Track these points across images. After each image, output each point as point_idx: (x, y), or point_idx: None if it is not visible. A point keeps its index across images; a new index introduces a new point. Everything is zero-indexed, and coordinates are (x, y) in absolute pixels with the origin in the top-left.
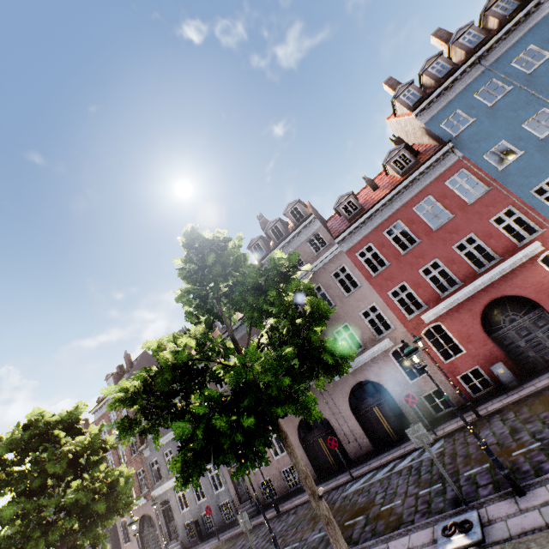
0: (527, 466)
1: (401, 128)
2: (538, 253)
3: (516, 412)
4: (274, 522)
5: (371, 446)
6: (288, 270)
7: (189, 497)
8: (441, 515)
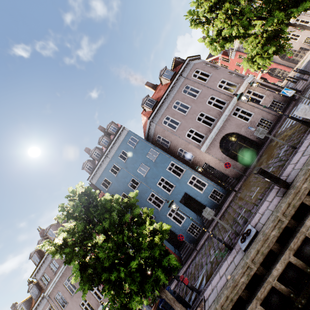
0: None
1: None
2: None
3: None
4: None
5: None
6: None
7: None
8: None
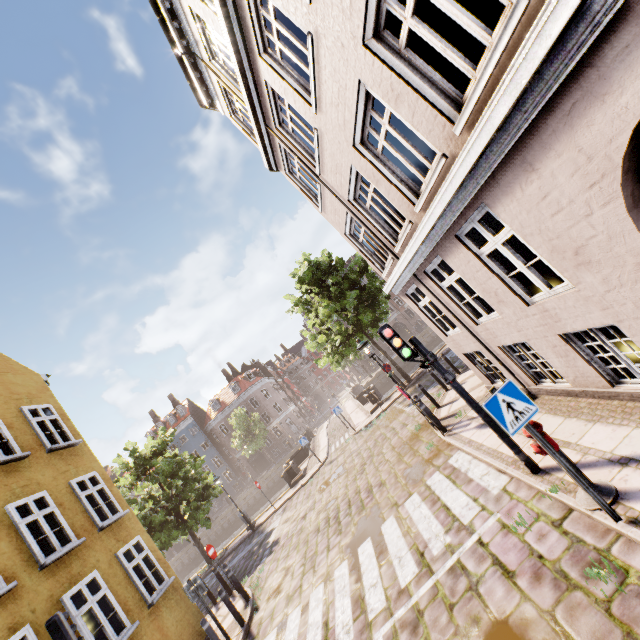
0: None
1: None
2: None
3: None
4: None
5: None
6: None
7: None
8: None
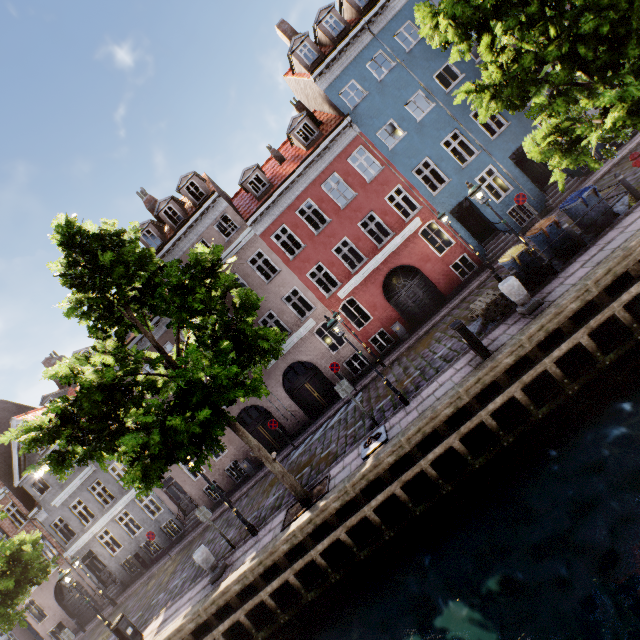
0: (412, 387)
1: (301, 89)
2: (419, 227)
3: (408, 356)
4: (228, 513)
5: (306, 417)
6: (213, 265)
7: (120, 536)
8: (363, 439)
